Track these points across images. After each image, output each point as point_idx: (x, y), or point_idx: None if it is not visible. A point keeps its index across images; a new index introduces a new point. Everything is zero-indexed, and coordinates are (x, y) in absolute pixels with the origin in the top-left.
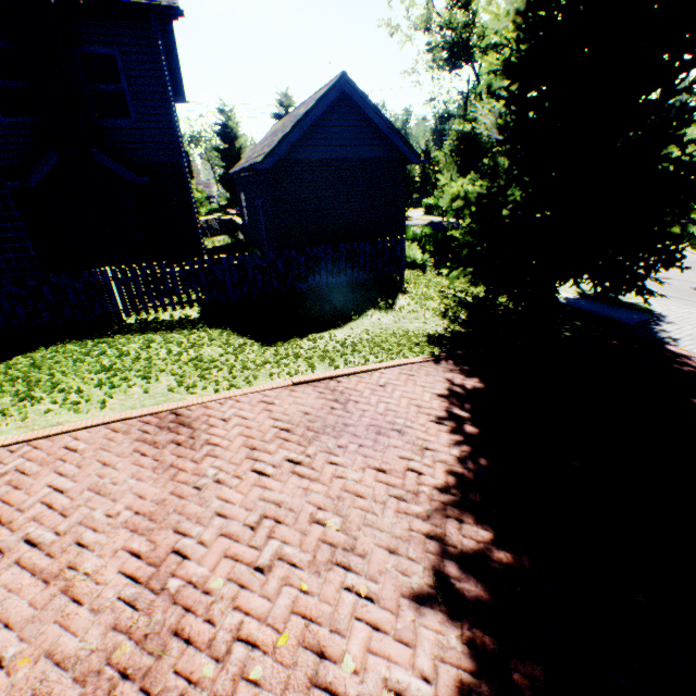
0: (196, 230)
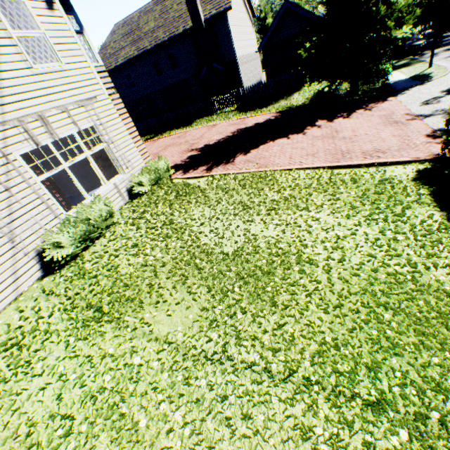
0: (240, 81)
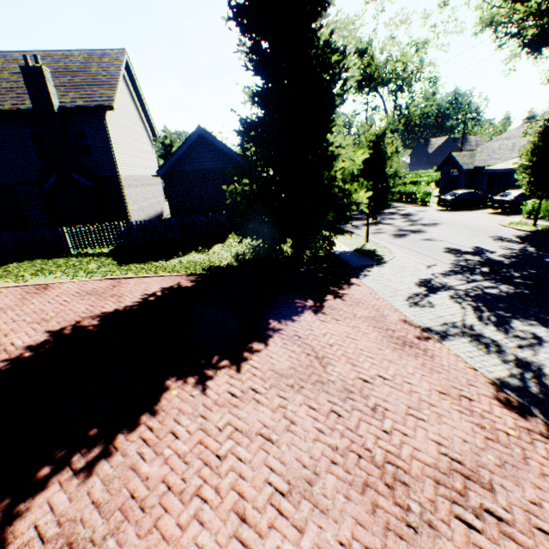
0: (126, 209)
